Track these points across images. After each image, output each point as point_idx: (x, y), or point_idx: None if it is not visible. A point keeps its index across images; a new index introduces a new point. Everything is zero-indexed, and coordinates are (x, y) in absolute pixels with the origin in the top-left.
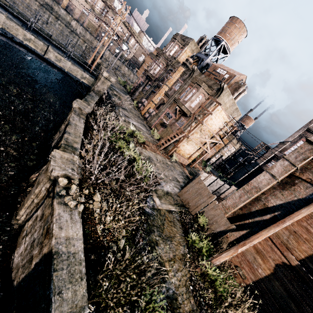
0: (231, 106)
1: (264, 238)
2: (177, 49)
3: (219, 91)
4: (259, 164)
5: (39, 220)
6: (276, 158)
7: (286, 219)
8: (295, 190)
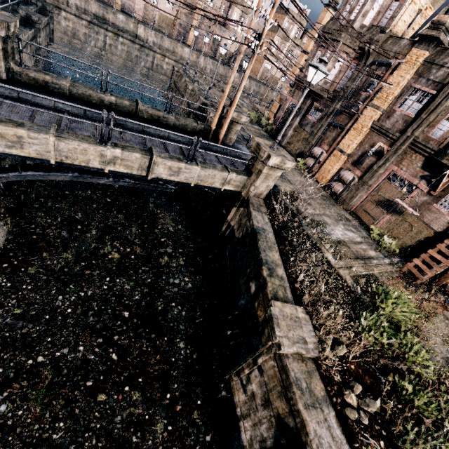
0: None
1: None
2: (384, 1)
3: None
4: None
5: None
6: None
7: None
8: None
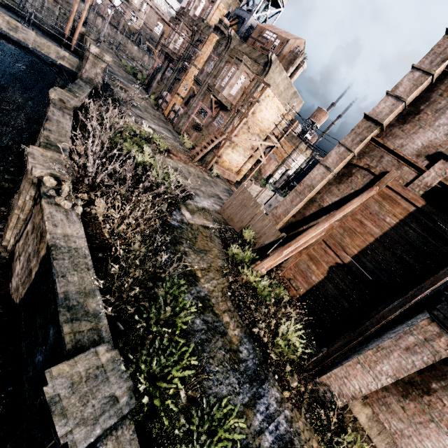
0: (286, 90)
1: (318, 242)
2: (206, 4)
3: (266, 66)
4: None
5: (31, 233)
6: None
7: (336, 212)
8: (352, 181)
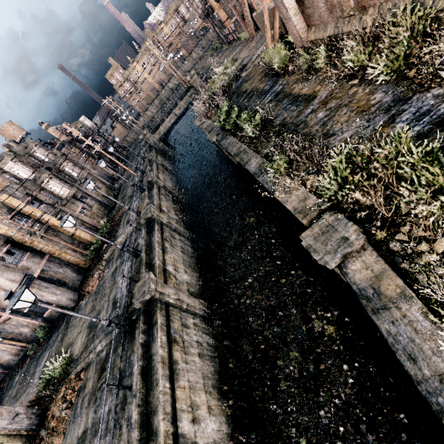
0: None
1: None
2: None
3: None
4: None
5: None
6: None
7: None
8: None
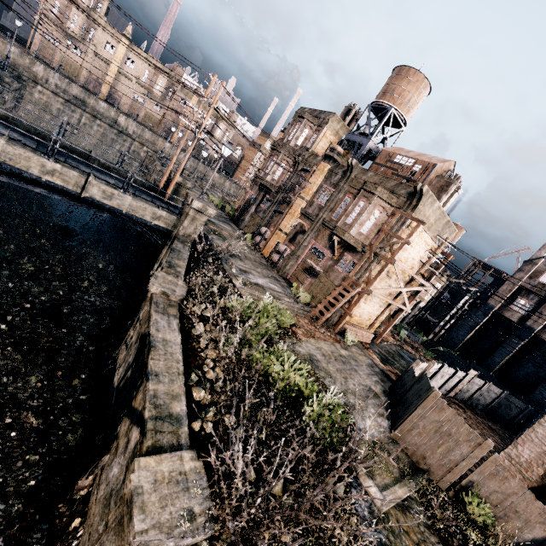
0: (437, 221)
1: None
2: (309, 133)
3: (413, 198)
4: (494, 308)
5: None
6: (525, 292)
7: None
8: None
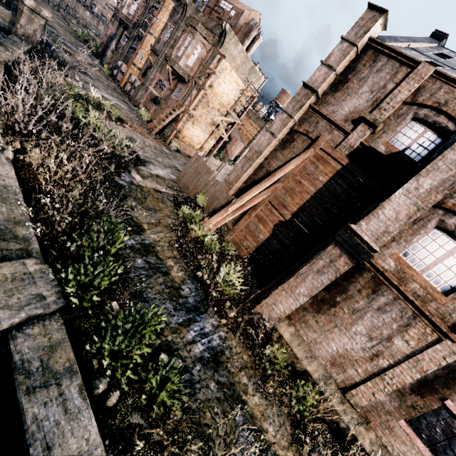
0: (243, 64)
1: (265, 204)
2: None
3: (222, 36)
4: None
5: None
6: None
7: (277, 172)
8: (294, 147)
